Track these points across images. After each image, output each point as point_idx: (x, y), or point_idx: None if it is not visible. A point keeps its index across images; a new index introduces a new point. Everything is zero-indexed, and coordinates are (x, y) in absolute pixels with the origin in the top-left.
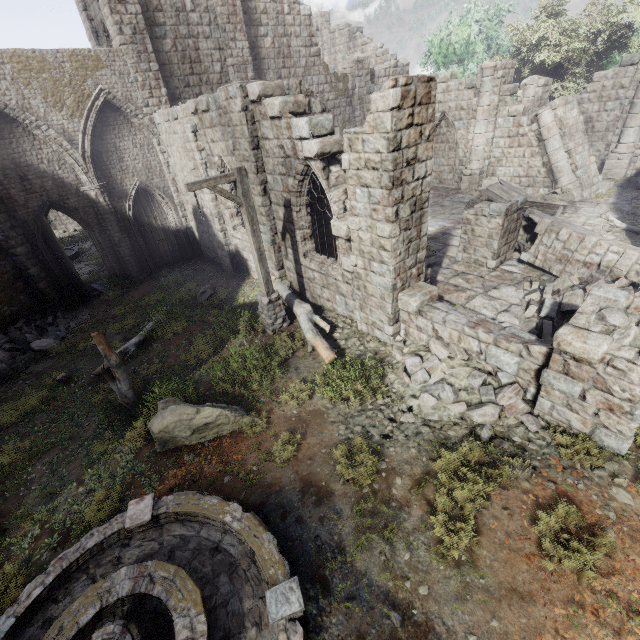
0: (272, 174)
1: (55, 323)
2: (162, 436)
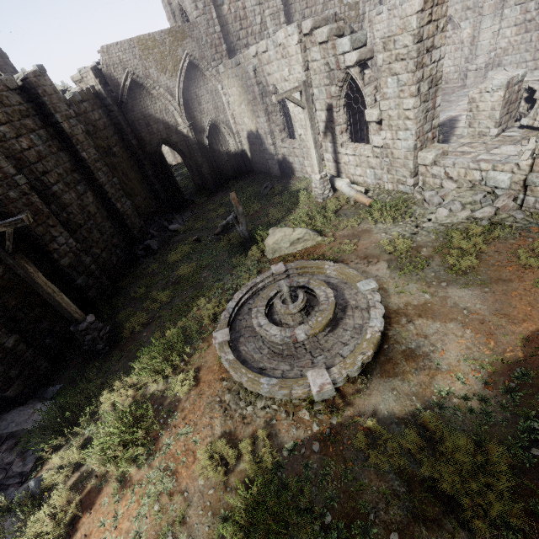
0: (318, 87)
1: (174, 218)
2: (274, 247)
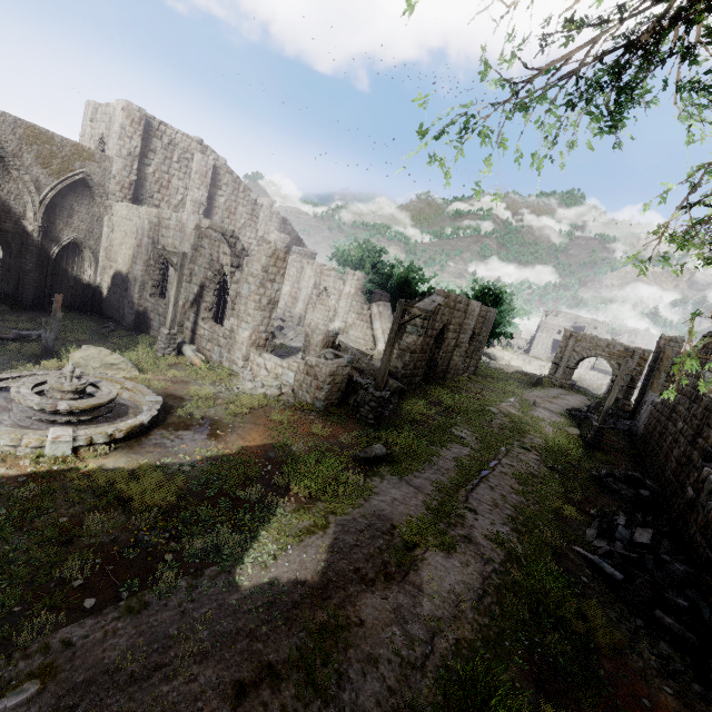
0: (199, 267)
1: None
2: (80, 361)
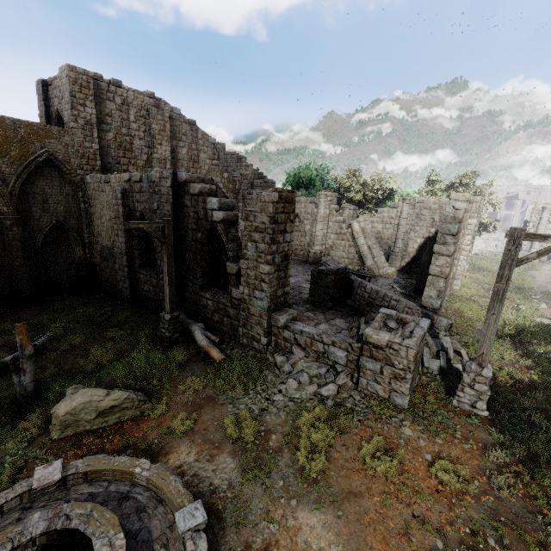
0: (185, 229)
1: None
2: (66, 419)
